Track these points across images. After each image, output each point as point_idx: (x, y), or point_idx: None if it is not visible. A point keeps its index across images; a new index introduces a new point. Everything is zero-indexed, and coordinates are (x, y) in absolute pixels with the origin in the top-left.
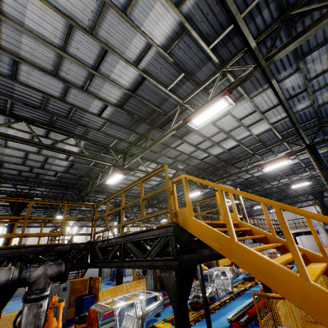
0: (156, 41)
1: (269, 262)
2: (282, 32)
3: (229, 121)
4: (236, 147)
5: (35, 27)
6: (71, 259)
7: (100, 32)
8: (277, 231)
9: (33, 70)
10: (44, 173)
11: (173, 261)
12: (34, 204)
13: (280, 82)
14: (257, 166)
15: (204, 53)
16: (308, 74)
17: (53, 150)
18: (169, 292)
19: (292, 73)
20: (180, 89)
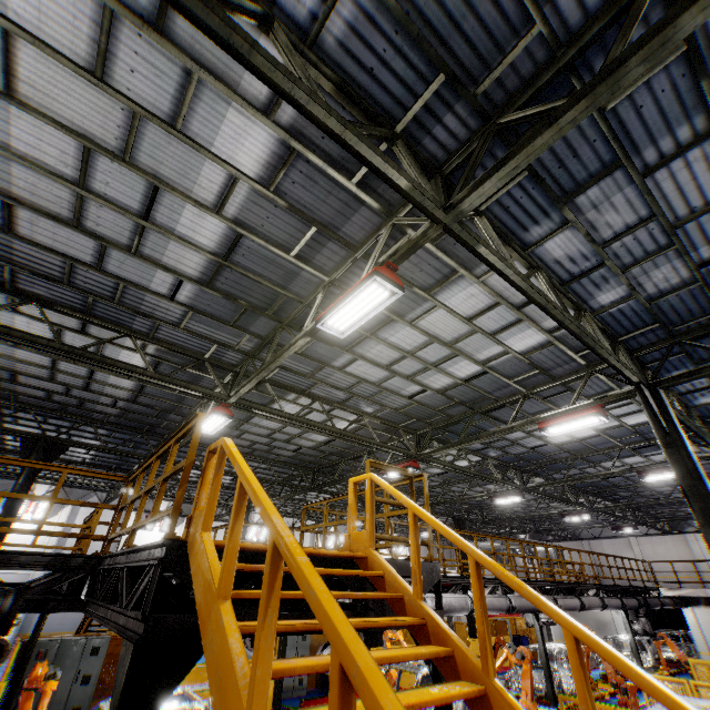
0: (245, 171)
1: (231, 660)
2: (500, 153)
3: (447, 320)
4: (483, 377)
5: (30, 151)
6: (45, 586)
7: (140, 157)
8: (617, 586)
9: (39, 218)
10: (93, 400)
11: (142, 623)
12: (85, 457)
13: (532, 246)
14: (532, 423)
15: (346, 191)
16: (595, 231)
17: (82, 360)
18: (113, 694)
19: (556, 230)
20: (318, 256)
